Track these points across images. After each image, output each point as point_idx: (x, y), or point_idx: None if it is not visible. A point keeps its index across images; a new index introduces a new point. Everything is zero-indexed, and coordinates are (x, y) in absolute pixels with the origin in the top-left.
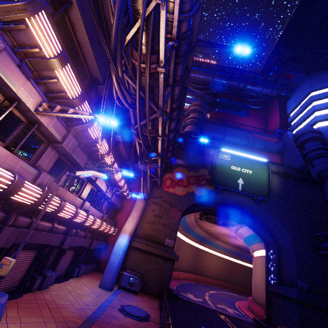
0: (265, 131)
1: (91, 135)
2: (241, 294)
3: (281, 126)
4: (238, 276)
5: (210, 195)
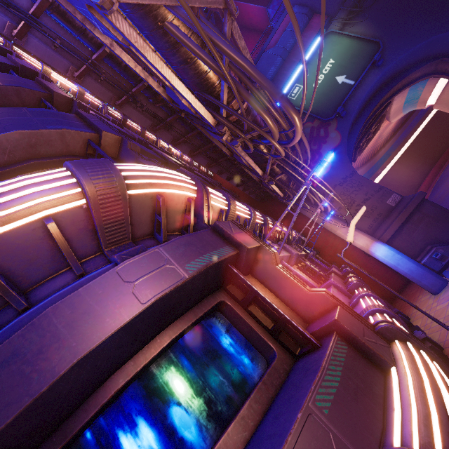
0: (258, 34)
1: (269, 227)
2: None
3: (264, 5)
4: (433, 144)
5: (344, 127)
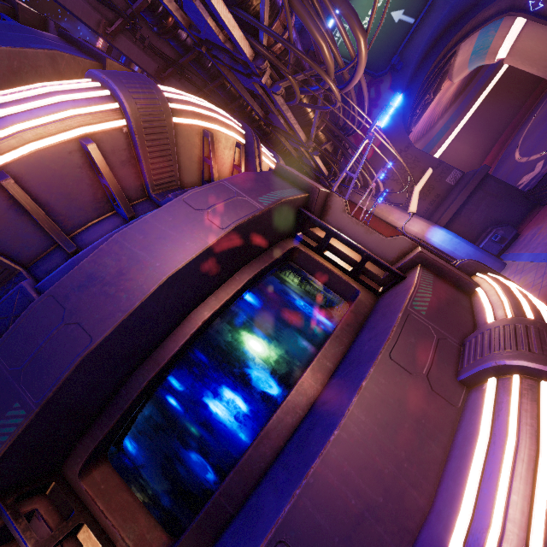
0: None
1: None
2: (531, 115)
3: None
4: (499, 113)
5: (400, 85)
